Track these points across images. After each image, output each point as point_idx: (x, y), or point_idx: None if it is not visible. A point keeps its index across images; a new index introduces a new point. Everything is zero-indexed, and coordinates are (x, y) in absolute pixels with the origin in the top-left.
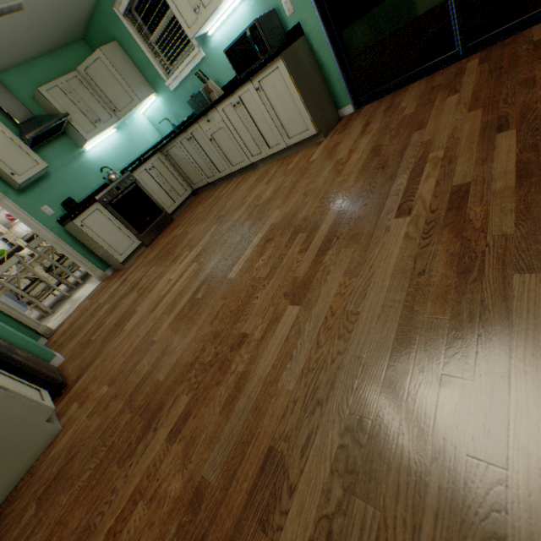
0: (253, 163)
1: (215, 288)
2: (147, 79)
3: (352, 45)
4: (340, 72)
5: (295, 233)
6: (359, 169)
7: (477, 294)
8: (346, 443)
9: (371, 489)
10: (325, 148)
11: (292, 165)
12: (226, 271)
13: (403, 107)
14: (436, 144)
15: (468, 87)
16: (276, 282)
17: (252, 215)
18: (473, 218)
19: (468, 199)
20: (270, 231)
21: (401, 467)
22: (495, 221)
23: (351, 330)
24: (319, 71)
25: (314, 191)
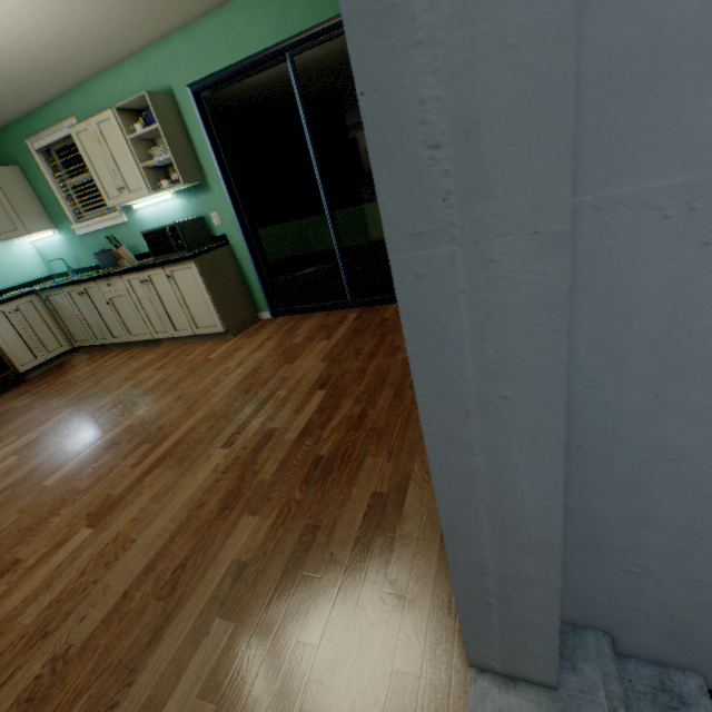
0: (158, 338)
1: (20, 496)
2: (50, 212)
3: (326, 234)
4: (260, 283)
5: (143, 442)
6: (233, 386)
7: (218, 529)
8: (44, 672)
9: (38, 711)
10: (228, 349)
11: (193, 356)
12: (47, 475)
13: (298, 334)
14: (289, 383)
15: (337, 337)
16: (90, 498)
17: (119, 406)
18: (260, 461)
19: (268, 443)
20: (123, 432)
21: (74, 685)
22: (267, 467)
23: (120, 557)
24: (241, 276)
25: (189, 396)
